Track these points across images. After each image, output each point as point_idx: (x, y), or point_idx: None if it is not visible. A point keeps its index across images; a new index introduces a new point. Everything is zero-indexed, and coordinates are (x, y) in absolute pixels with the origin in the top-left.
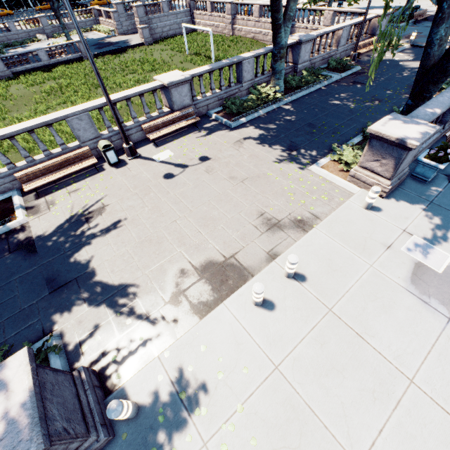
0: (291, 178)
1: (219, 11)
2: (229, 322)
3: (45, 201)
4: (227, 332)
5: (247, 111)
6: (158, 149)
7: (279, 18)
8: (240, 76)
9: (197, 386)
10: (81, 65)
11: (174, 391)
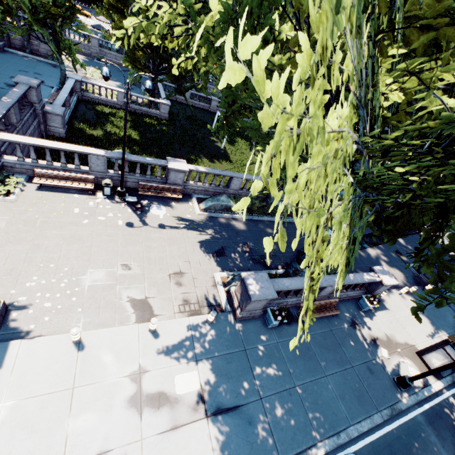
0: None
1: None
2: None
3: None
4: None
5: None
6: None
7: None
8: None
9: None
10: None
11: None
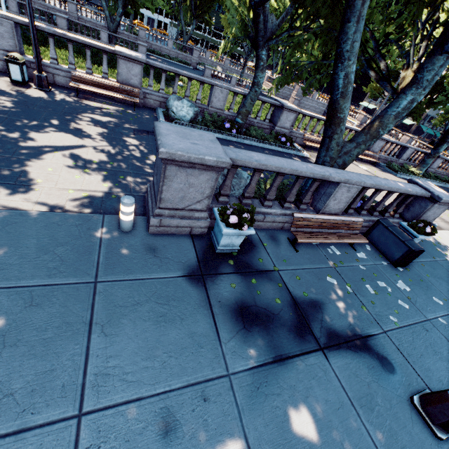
0: (446, 211)
1: (351, 116)
2: (446, 237)
3: (311, 154)
4: (447, 239)
5: (405, 173)
6: (358, 164)
7: (448, 138)
8: (400, 154)
9: (444, 245)
10: None
11: (435, 241)
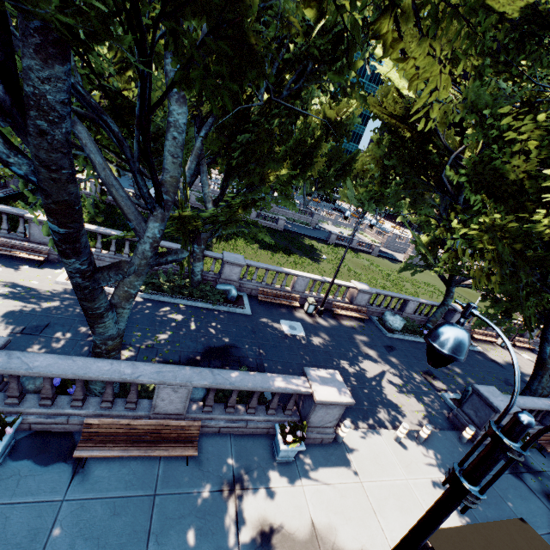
0: None
1: None
2: None
3: (480, 346)
4: None
5: None
6: (518, 351)
7: None
8: None
9: None
10: (371, 257)
11: None
